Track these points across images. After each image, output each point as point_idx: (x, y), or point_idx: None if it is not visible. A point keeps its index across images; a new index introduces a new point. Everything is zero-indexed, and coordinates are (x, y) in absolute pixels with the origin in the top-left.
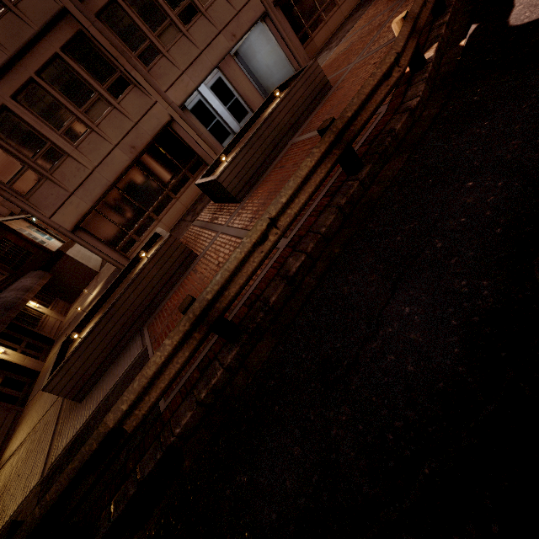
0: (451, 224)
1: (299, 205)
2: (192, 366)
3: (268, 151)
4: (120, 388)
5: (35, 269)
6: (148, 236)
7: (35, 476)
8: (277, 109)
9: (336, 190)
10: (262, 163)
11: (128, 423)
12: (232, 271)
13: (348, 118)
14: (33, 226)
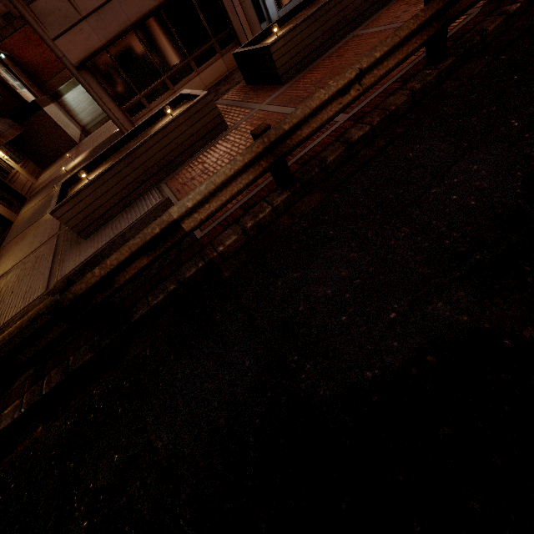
0: (531, 110)
1: (386, 69)
2: (233, 207)
3: (327, 35)
4: (138, 227)
5: (3, 116)
6: (159, 105)
7: (38, 290)
8: None
9: (410, 77)
10: (317, 48)
11: (186, 223)
12: (313, 110)
13: None
14: (1, 64)
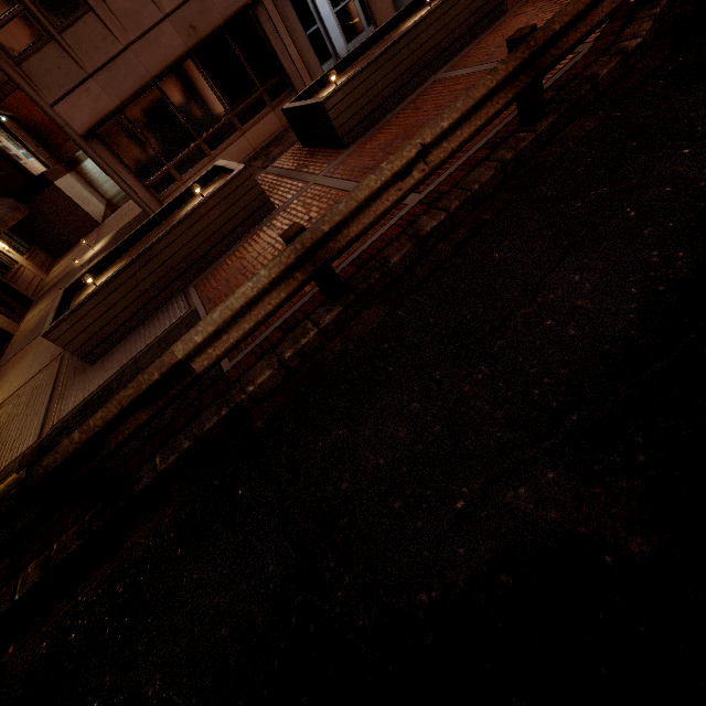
0: (652, 193)
1: (460, 140)
2: (271, 327)
3: (400, 82)
4: (155, 350)
5: (4, 195)
6: (194, 177)
7: (29, 438)
8: (428, 18)
9: (500, 142)
10: (387, 99)
11: (197, 361)
12: (361, 203)
13: (553, 32)
14: (1, 128)
